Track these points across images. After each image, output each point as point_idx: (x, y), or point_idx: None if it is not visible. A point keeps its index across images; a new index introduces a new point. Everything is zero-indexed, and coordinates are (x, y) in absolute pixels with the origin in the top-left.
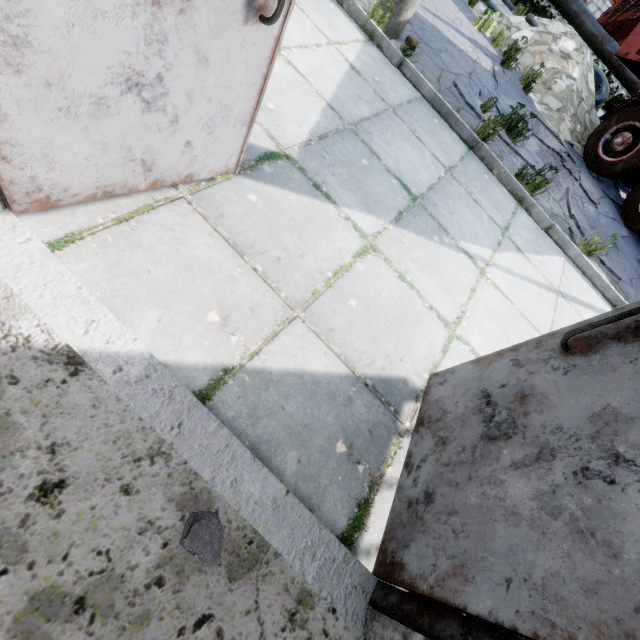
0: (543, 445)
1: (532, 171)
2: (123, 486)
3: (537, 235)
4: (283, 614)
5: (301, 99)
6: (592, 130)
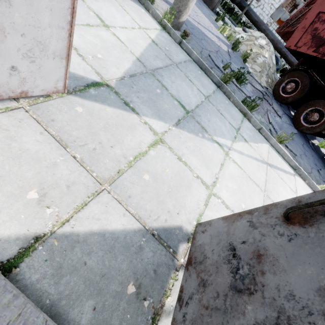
0: (280, 310)
1: (249, 100)
2: None
3: (254, 133)
4: None
5: (120, 54)
6: (275, 82)
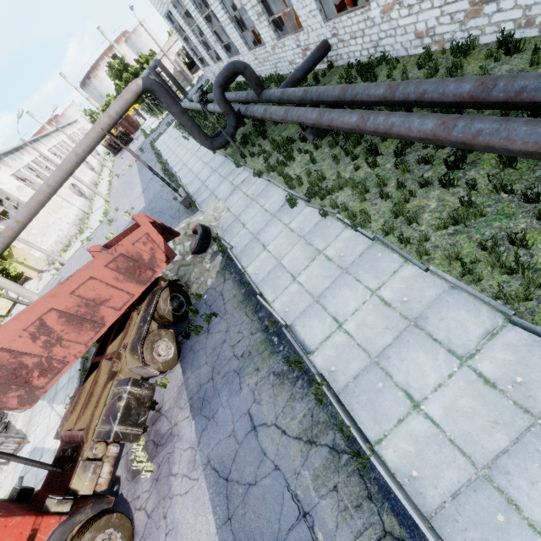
0: None
1: None
2: None
3: None
4: None
5: None
6: (179, 283)
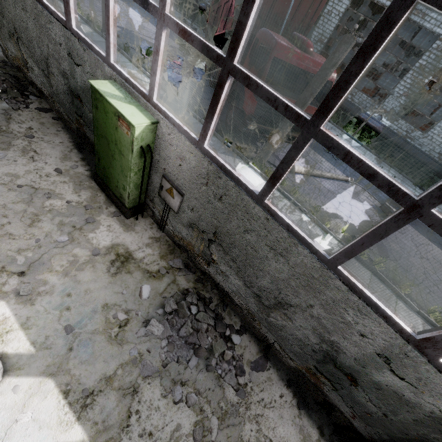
0: None
1: None
2: None
3: (131, 67)
4: None
5: None
6: None
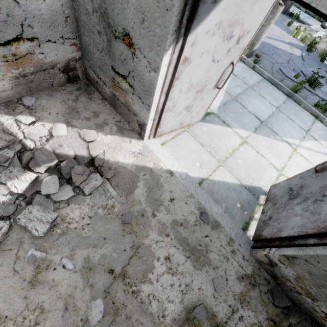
0: (306, 197)
1: (325, 101)
2: (185, 202)
3: (326, 132)
4: (226, 241)
5: None
6: None
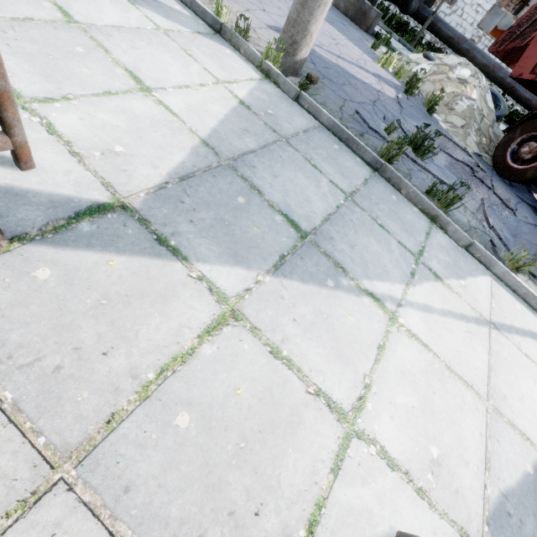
0: None
1: (444, 185)
2: None
3: (456, 255)
4: None
5: (166, 138)
6: (497, 141)
